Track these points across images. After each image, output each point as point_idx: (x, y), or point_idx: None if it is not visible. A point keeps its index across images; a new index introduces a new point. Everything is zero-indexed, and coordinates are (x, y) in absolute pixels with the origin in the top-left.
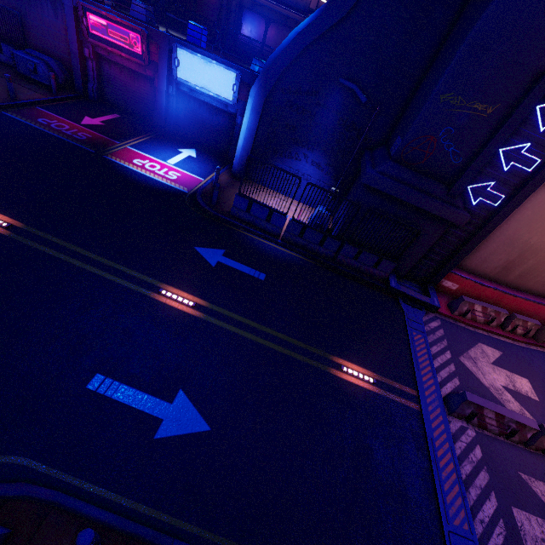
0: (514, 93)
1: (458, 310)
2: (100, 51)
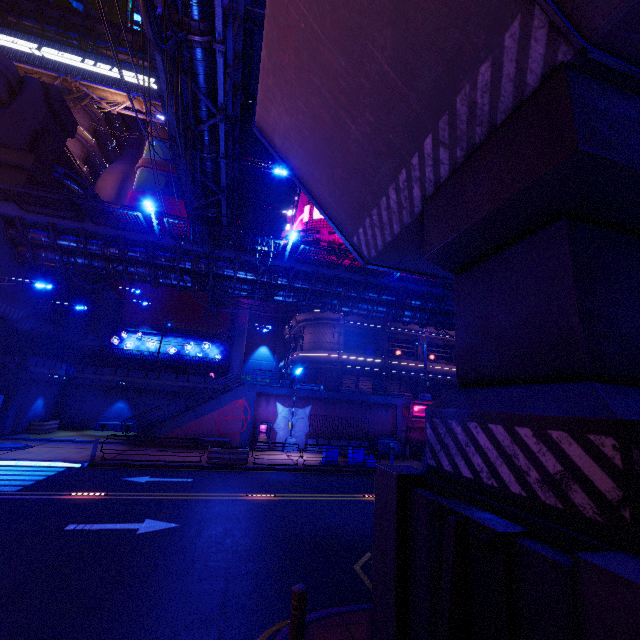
0: None
1: None
2: (408, 424)
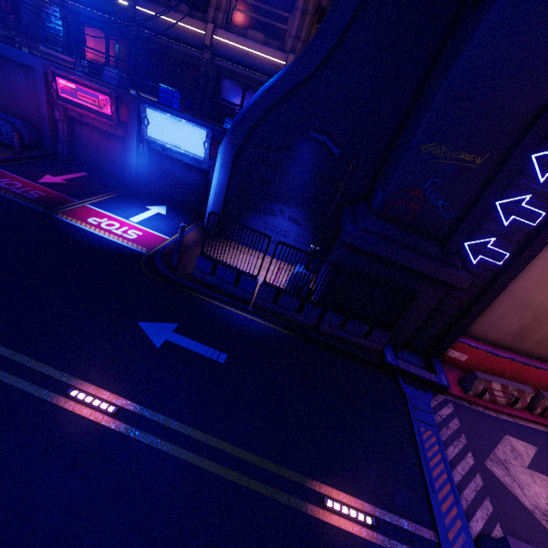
0: (504, 141)
1: (473, 389)
2: (71, 113)
